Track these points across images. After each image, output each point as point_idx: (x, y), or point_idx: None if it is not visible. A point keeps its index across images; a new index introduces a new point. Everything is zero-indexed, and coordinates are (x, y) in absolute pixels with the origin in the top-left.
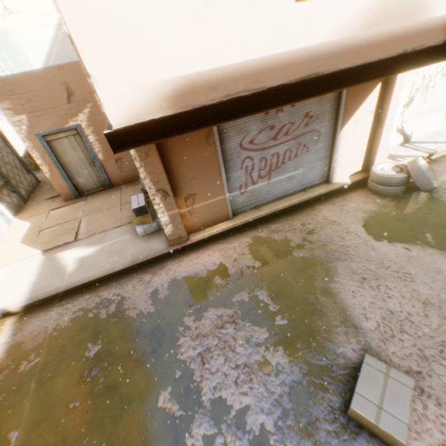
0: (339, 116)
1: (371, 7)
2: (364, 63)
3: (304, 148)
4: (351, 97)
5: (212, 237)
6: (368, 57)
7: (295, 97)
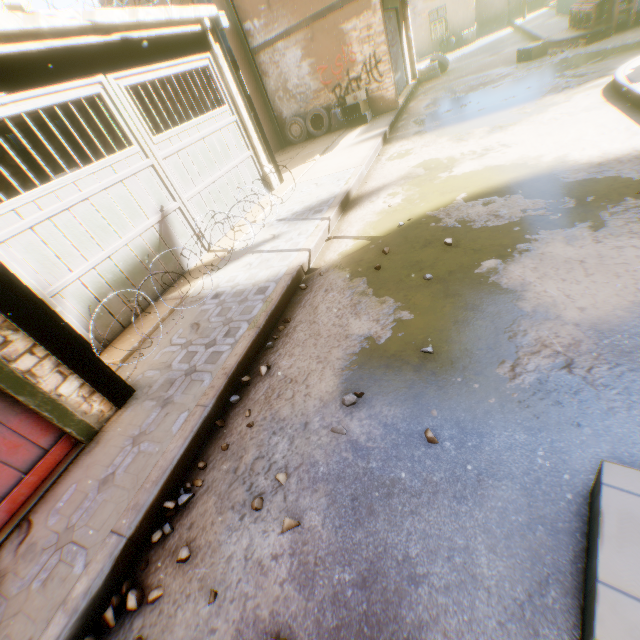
0: (401, 34)
1: None
2: None
3: (398, 54)
4: (400, 23)
5: (404, 104)
6: None
7: None
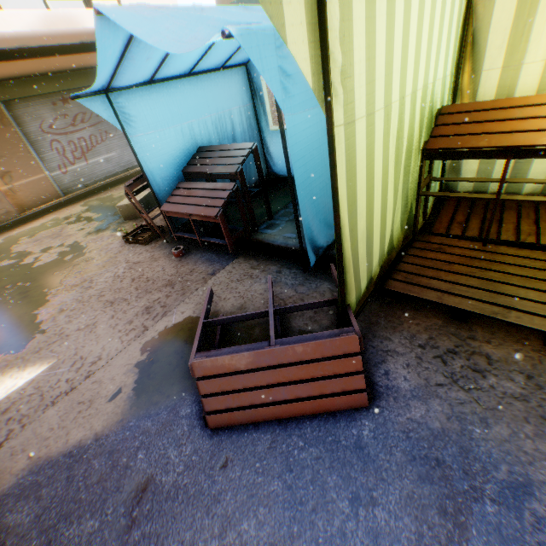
0: None
1: (43, 19)
2: (59, 45)
3: (107, 134)
4: None
5: (46, 210)
6: (59, 43)
7: (21, 58)
